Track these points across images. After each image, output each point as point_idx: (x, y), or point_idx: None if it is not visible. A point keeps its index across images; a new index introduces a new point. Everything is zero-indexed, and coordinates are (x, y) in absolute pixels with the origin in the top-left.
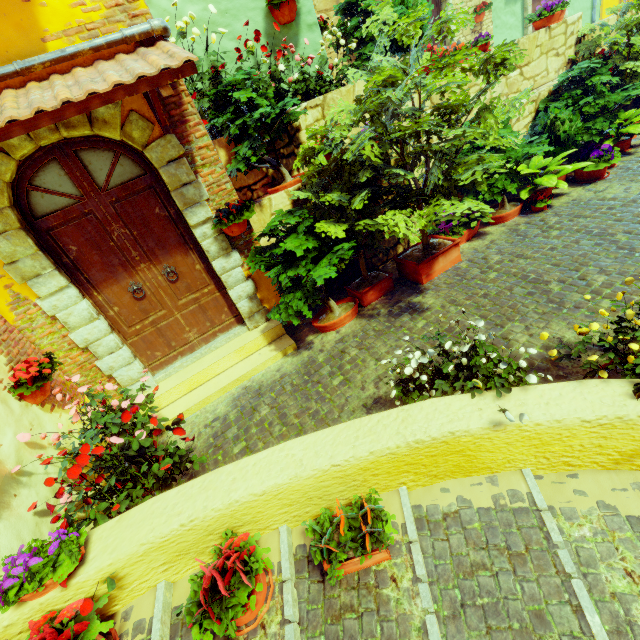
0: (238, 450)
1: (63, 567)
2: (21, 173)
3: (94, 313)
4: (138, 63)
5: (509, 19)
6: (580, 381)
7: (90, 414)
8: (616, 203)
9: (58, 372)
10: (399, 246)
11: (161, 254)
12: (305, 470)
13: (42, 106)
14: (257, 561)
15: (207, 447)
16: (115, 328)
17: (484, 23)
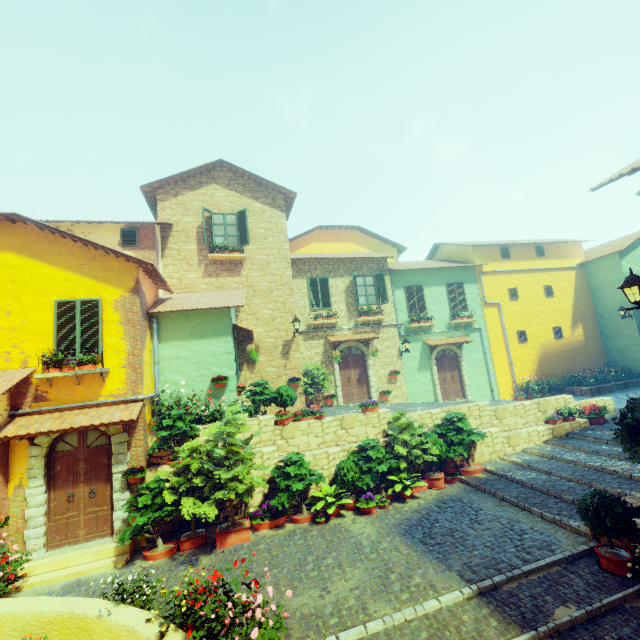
0: None
1: None
2: (62, 434)
3: (44, 502)
4: (121, 412)
5: (422, 378)
6: (144, 610)
7: None
8: (345, 535)
9: (6, 529)
10: (237, 516)
11: (94, 481)
12: (30, 609)
13: (74, 426)
14: None
15: None
16: (48, 513)
17: (398, 379)
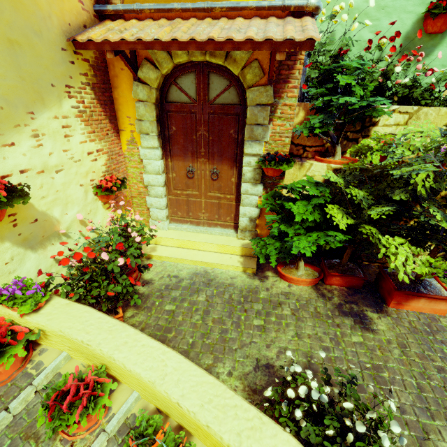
0: (168, 308)
1: (25, 307)
2: (174, 72)
3: (161, 170)
4: (277, 28)
5: None
6: None
7: (116, 226)
8: None
9: (128, 189)
10: None
11: (217, 159)
12: (161, 385)
13: (196, 36)
14: (94, 408)
15: (158, 289)
16: (167, 185)
17: None
